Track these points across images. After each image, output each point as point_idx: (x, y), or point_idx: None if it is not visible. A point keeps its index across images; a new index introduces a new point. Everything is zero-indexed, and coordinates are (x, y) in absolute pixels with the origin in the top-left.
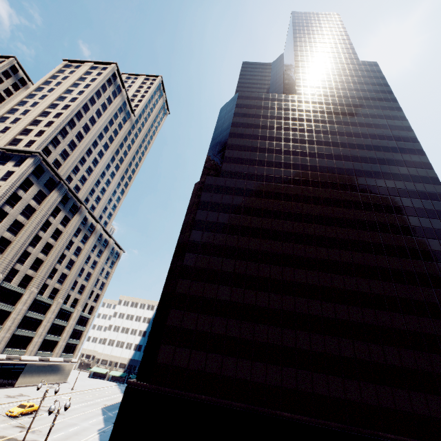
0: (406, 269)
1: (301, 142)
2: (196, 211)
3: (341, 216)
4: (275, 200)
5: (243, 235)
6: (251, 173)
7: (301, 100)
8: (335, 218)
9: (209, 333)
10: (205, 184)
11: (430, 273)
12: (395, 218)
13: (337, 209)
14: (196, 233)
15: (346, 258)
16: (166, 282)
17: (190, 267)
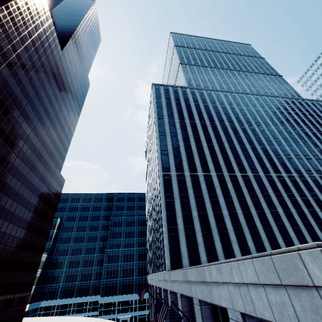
0: (28, 198)
1: (42, 84)
2: None
3: (24, 151)
4: None
5: None
6: None
7: (61, 59)
8: (21, 150)
9: None
10: None
11: (34, 203)
12: (43, 168)
13: (26, 145)
14: None
15: (8, 180)
16: None
17: None
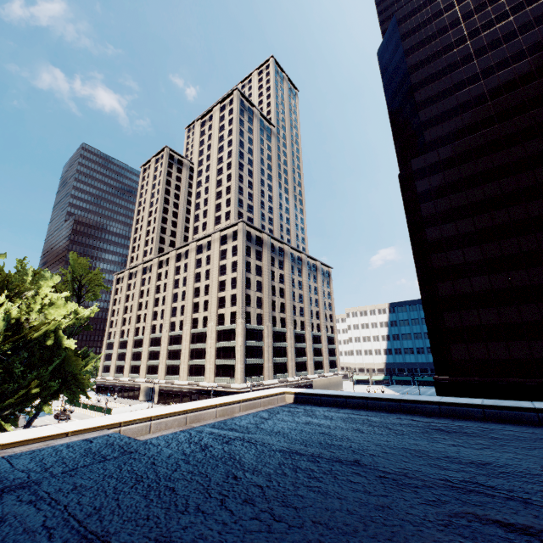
0: None
1: (539, 23)
2: (419, 207)
3: None
4: (527, 141)
5: (495, 209)
6: (471, 123)
7: None
8: None
9: (499, 325)
10: (414, 171)
11: None
12: None
13: None
14: (431, 231)
15: None
16: (421, 289)
17: (443, 268)
